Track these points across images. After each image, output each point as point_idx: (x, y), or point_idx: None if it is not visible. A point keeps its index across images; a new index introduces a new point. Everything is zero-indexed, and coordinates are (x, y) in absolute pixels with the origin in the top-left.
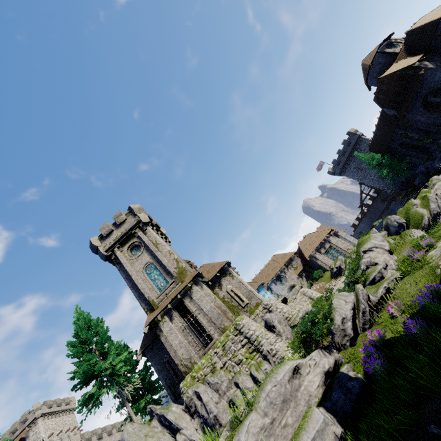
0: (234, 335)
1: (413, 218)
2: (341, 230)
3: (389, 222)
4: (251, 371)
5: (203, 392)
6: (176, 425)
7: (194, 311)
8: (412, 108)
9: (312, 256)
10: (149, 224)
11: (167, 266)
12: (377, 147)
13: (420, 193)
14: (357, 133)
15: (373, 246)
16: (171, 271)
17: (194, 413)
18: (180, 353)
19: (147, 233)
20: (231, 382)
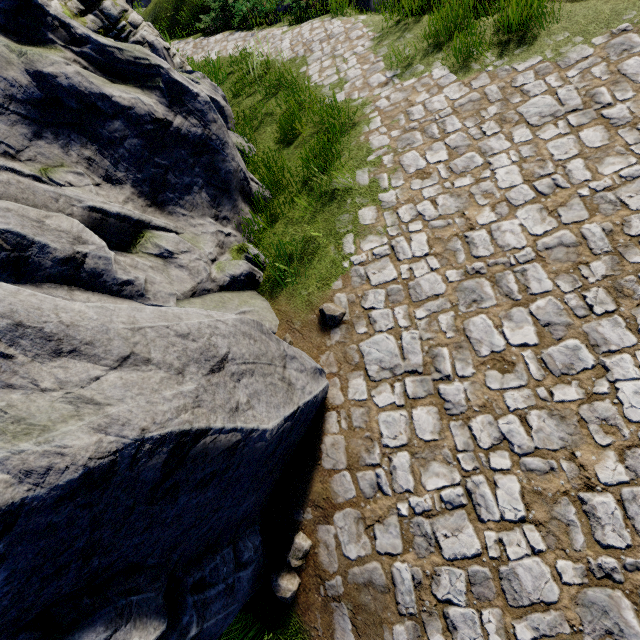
0: None
1: None
2: None
3: None
4: None
5: None
6: None
7: None
8: None
9: None
10: None
11: None
12: None
13: None
14: None
15: None
16: None
17: None
18: None
19: None
20: None
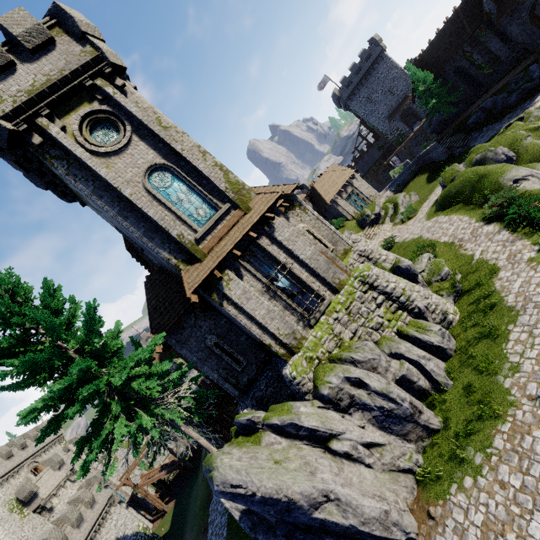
0: (362, 292)
1: (531, 150)
2: (356, 174)
3: (490, 156)
4: (415, 334)
5: (366, 376)
6: (329, 431)
7: (285, 260)
8: (516, 9)
9: (333, 201)
10: (123, 75)
11: (211, 175)
12: (426, 67)
13: (516, 126)
14: (381, 44)
15: (529, 174)
16: (222, 186)
17: (350, 406)
18: (274, 328)
19: (126, 97)
20: (384, 354)
